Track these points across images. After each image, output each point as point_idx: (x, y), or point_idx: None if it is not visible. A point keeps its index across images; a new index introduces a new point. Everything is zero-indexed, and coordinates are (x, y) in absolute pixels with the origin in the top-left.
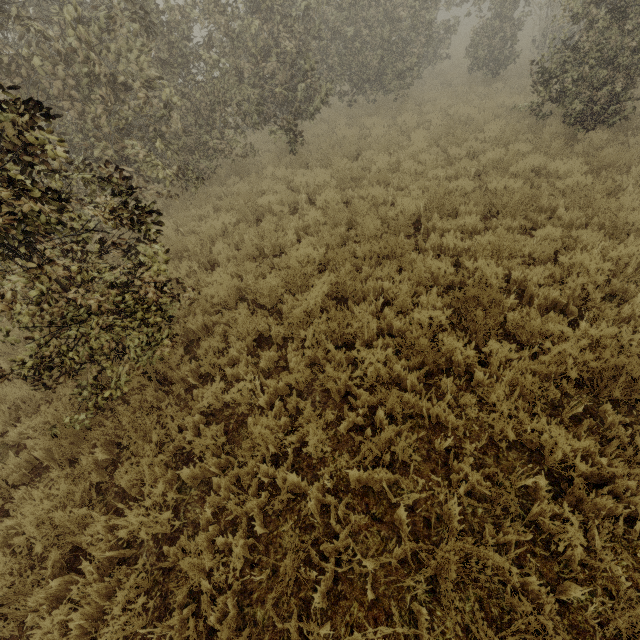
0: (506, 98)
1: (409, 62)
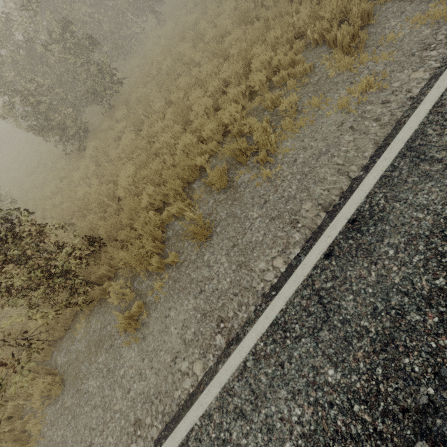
0: None
1: None
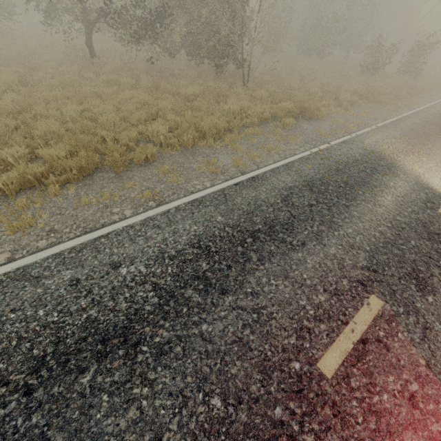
0: None
1: None
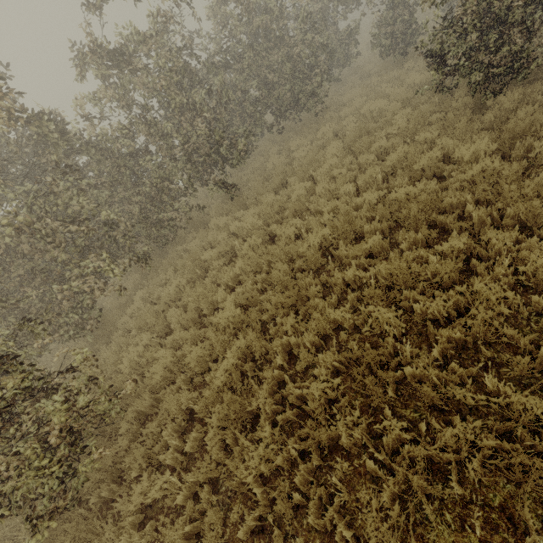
0: (416, 77)
1: (316, 82)
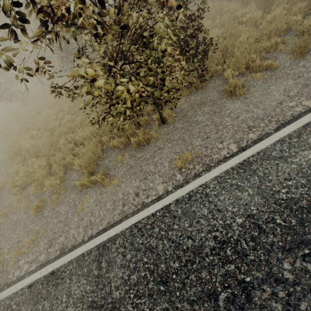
0: None
1: None
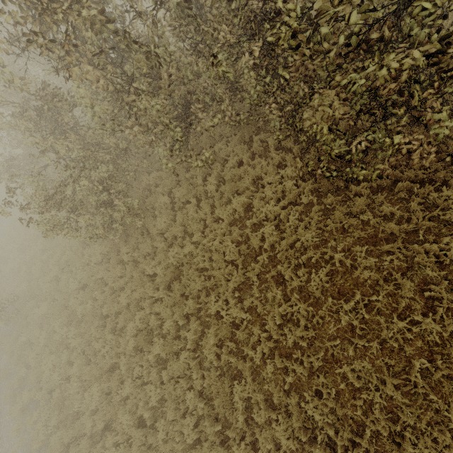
0: None
1: None
